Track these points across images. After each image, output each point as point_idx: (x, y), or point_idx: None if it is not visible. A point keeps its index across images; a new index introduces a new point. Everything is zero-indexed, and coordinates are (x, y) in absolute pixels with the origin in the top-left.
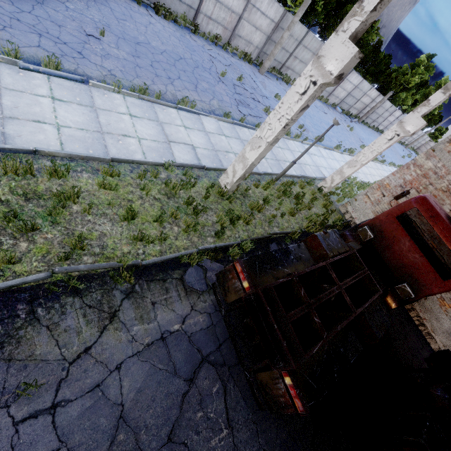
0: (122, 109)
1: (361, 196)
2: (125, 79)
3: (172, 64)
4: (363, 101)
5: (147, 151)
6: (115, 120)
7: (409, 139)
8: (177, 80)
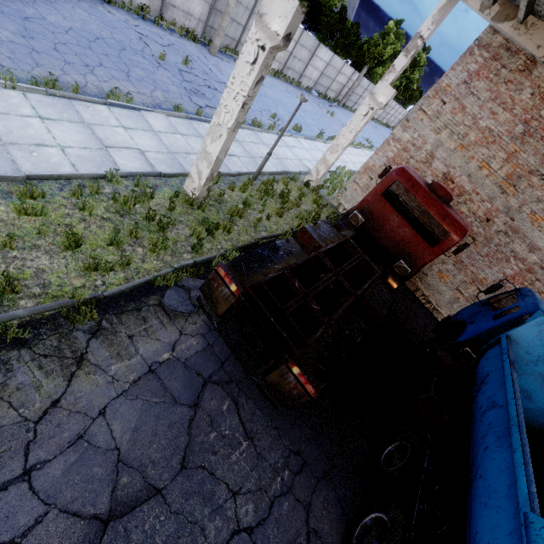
0: (26, 110)
1: (350, 184)
2: (19, 70)
3: (86, 46)
4: (339, 81)
5: (77, 162)
6: (18, 126)
7: (394, 120)
8: (99, 68)
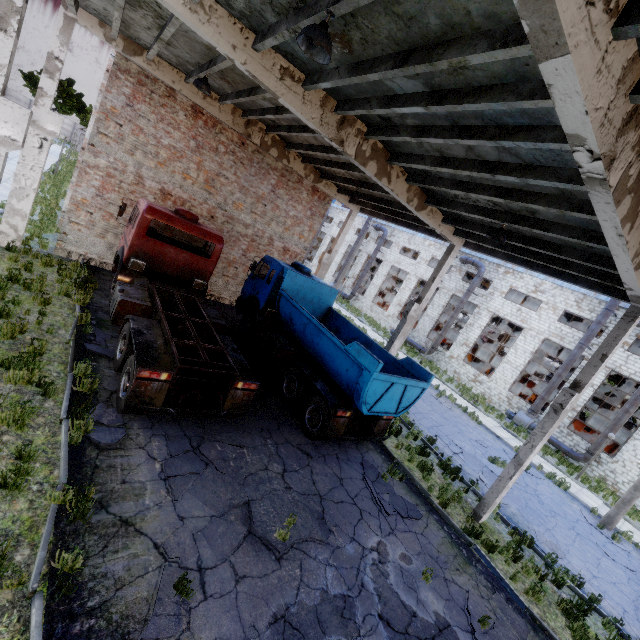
0: None
1: (67, 226)
2: None
3: None
4: None
5: None
6: None
7: None
8: None
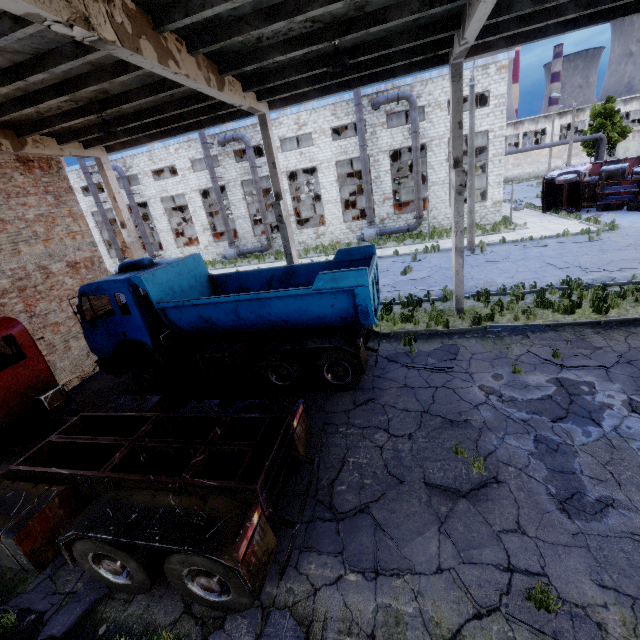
0: None
1: None
2: None
3: None
4: None
5: None
6: None
7: None
8: None
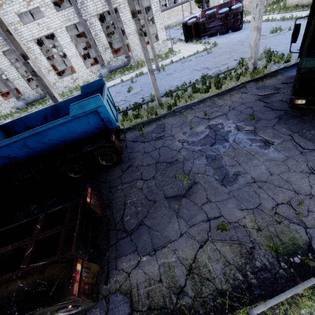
0: None
1: None
2: None
3: None
4: None
5: None
6: None
7: None
8: None
